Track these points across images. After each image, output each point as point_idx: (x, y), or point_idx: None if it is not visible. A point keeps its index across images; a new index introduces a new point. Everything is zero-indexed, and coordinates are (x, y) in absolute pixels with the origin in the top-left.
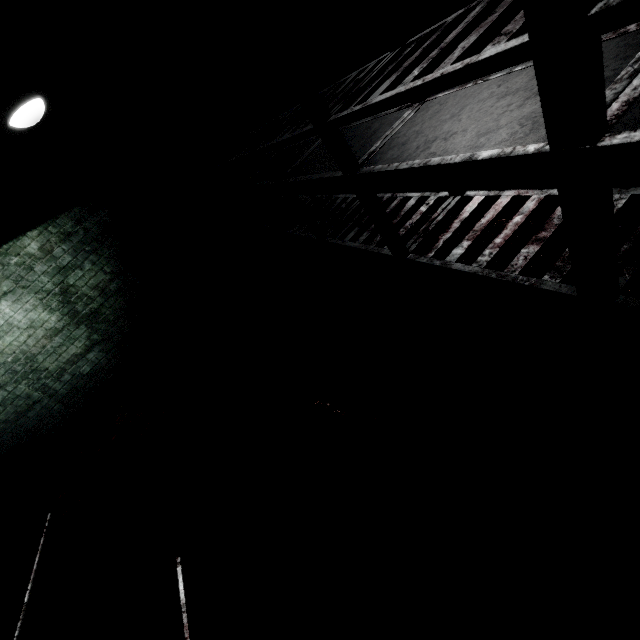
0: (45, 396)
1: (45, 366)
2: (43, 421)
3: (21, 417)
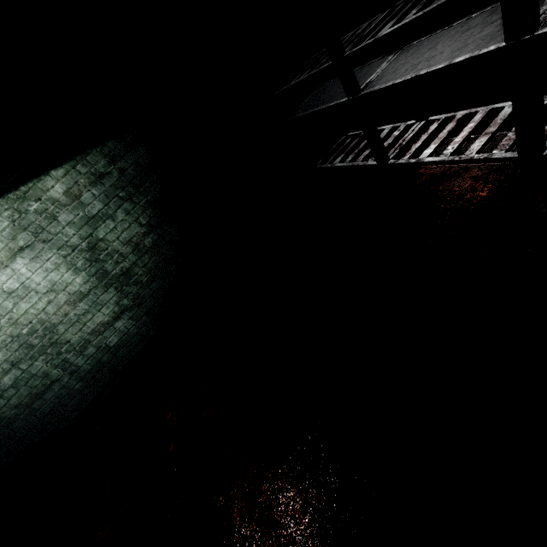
0: (65, 374)
1: (66, 338)
2: (62, 403)
3: (36, 400)
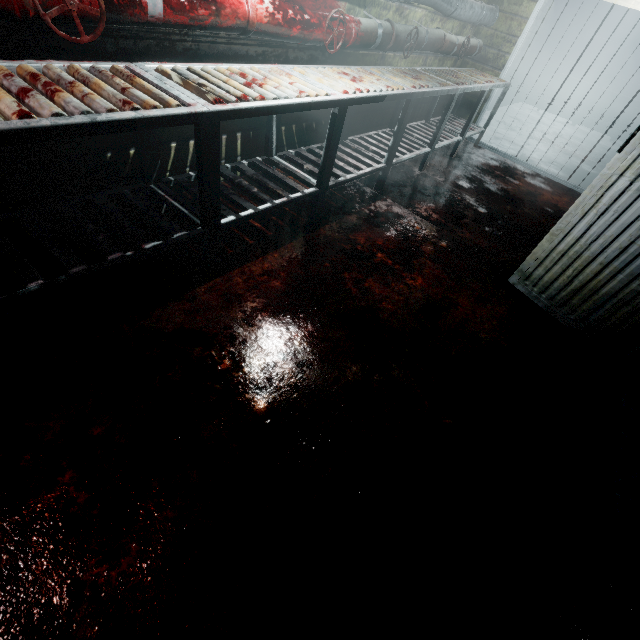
0: None
1: None
2: None
3: None
